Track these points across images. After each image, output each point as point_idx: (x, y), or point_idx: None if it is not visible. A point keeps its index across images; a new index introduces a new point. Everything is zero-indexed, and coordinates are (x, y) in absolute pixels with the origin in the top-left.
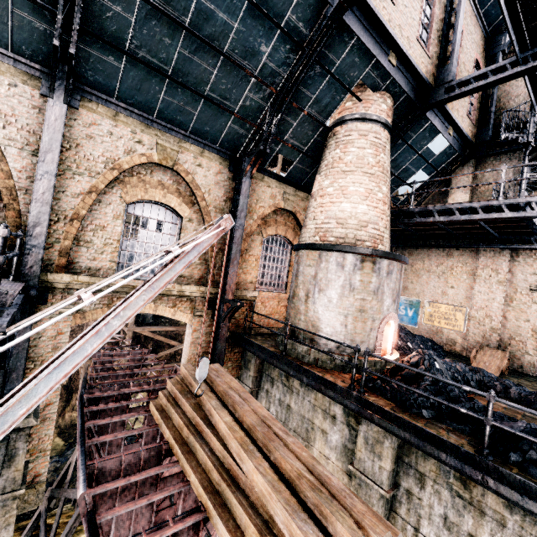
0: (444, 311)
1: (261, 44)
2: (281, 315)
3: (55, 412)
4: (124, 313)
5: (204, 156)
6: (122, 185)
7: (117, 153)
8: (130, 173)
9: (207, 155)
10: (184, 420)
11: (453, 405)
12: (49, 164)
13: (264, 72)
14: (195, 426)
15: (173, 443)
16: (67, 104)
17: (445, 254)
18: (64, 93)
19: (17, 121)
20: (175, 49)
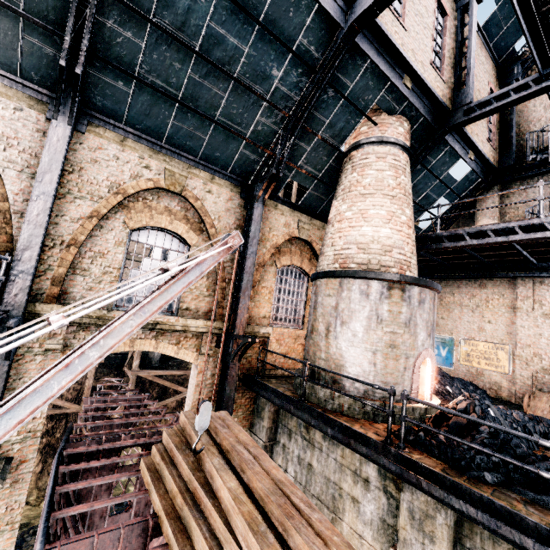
0: (483, 350)
1: (272, 68)
2: (298, 354)
3: (30, 471)
4: (105, 342)
5: (214, 182)
6: (126, 211)
7: (123, 177)
8: (135, 198)
9: (218, 182)
10: (178, 485)
11: (529, 467)
12: (47, 185)
13: (276, 96)
14: (192, 494)
15: (163, 517)
16: (71, 125)
17: (477, 285)
18: (68, 114)
19: (19, 144)
20: (185, 73)
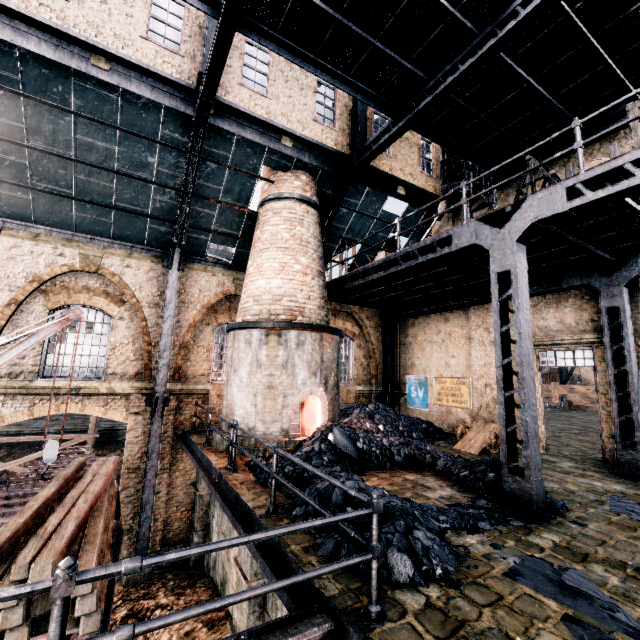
0: (450, 386)
1: (147, 157)
2: None
3: None
4: None
5: (132, 257)
6: (44, 295)
7: (38, 267)
8: (53, 283)
9: (136, 256)
10: None
11: (262, 465)
12: None
13: (162, 177)
14: None
15: None
16: None
17: (442, 320)
18: None
19: None
20: (72, 176)
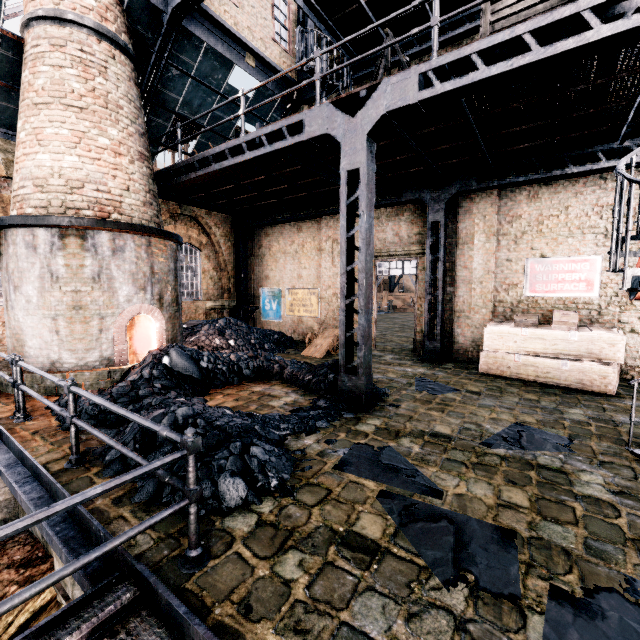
0: (301, 297)
1: None
2: None
3: None
4: None
5: None
6: None
7: None
8: None
9: None
10: None
11: (57, 409)
12: None
13: None
14: None
15: None
16: None
17: (295, 230)
18: None
19: None
20: None
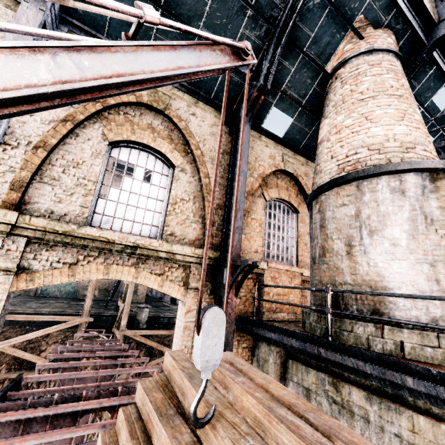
0: None
1: None
2: (296, 296)
3: None
4: None
5: (198, 107)
6: (105, 122)
7: None
8: (116, 112)
9: (201, 106)
10: None
11: None
12: None
13: (260, 3)
14: None
15: None
16: (45, 12)
17: None
18: None
19: None
20: None
